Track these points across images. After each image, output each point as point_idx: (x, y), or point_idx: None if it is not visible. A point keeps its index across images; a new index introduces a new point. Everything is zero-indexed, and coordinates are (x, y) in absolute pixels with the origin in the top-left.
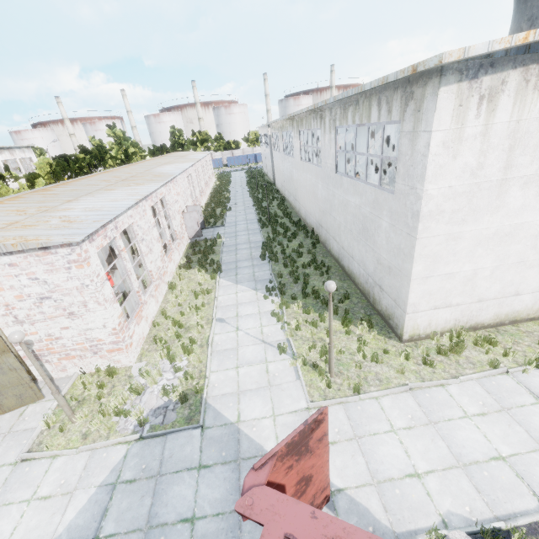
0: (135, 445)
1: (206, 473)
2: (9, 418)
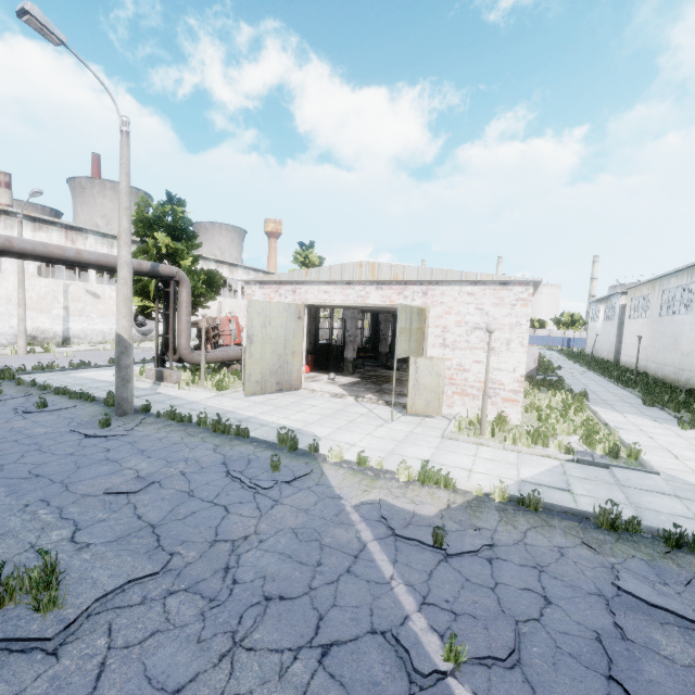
0: (568, 463)
1: (693, 503)
2: (413, 419)
